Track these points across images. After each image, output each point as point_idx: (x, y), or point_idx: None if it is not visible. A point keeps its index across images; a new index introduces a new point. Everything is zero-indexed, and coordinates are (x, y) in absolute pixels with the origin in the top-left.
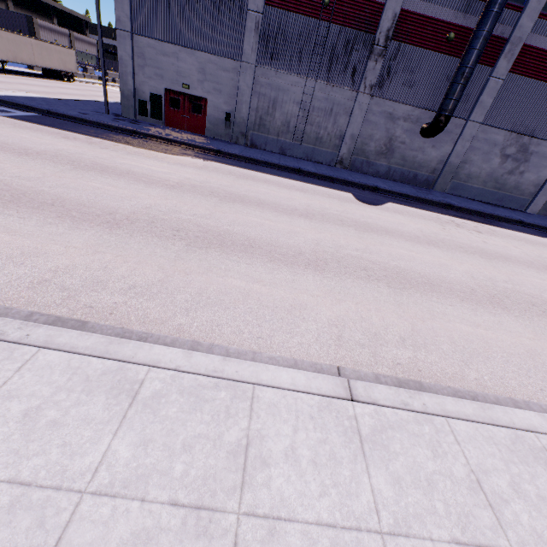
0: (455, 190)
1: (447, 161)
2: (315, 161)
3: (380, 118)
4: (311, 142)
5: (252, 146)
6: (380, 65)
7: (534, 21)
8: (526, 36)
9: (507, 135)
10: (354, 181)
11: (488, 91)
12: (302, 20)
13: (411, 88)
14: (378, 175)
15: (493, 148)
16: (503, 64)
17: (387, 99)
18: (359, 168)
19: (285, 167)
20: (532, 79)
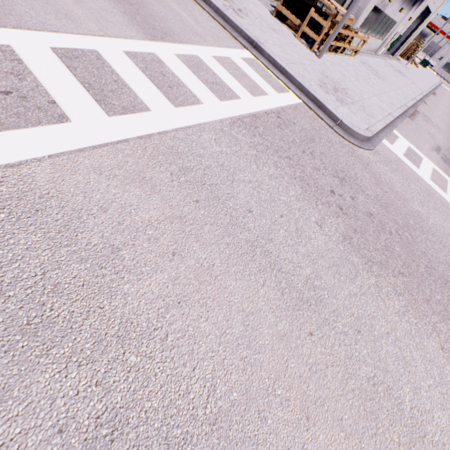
0: None
1: None
2: None
3: None
4: None
5: None
6: None
7: None
8: None
9: None
10: None
11: None
12: None
13: None
14: None
15: None
16: None
17: None
18: None
19: None
20: None
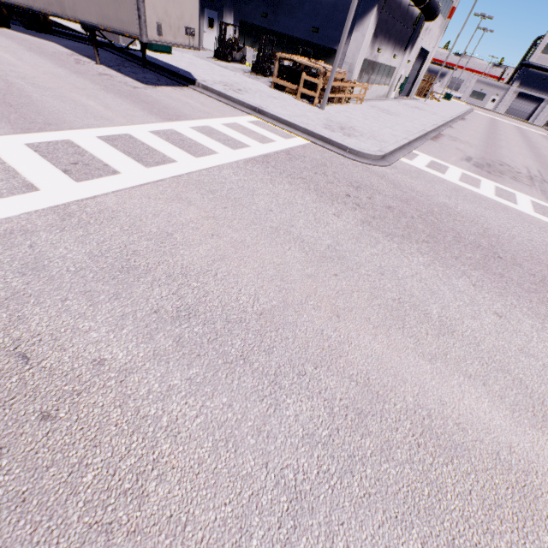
0: None
1: None
2: None
3: None
4: None
5: None
6: None
7: None
8: None
9: None
10: None
11: None
12: None
13: None
14: None
15: None
16: None
17: None
18: None
19: None
20: None
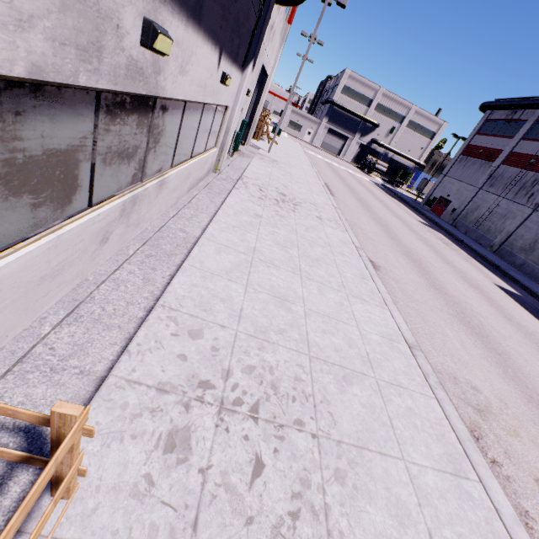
0: None
1: None
2: (479, 242)
3: (535, 225)
4: (483, 231)
5: (454, 226)
6: None
7: None
8: None
9: None
10: (454, 234)
11: None
12: (515, 170)
13: None
14: (513, 265)
15: None
16: None
17: None
18: (502, 255)
19: (432, 220)
20: None
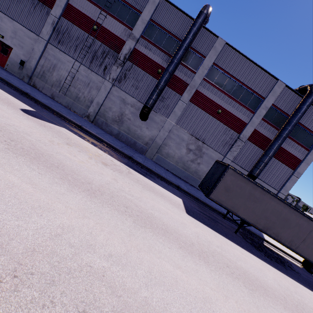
0: (159, 161)
1: (154, 139)
2: (73, 110)
3: (117, 99)
4: (73, 98)
5: (34, 86)
6: (120, 70)
7: (201, 80)
8: (198, 86)
9: (190, 137)
10: (65, 116)
11: (178, 106)
12: (81, 31)
13: (137, 89)
14: (112, 134)
15: (182, 142)
16: (186, 95)
17: (121, 89)
18: (100, 125)
19: (17, 88)
20: (202, 110)
